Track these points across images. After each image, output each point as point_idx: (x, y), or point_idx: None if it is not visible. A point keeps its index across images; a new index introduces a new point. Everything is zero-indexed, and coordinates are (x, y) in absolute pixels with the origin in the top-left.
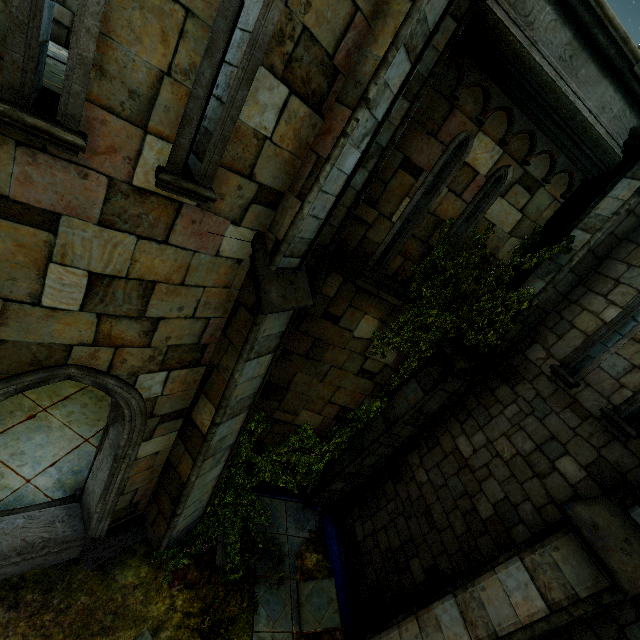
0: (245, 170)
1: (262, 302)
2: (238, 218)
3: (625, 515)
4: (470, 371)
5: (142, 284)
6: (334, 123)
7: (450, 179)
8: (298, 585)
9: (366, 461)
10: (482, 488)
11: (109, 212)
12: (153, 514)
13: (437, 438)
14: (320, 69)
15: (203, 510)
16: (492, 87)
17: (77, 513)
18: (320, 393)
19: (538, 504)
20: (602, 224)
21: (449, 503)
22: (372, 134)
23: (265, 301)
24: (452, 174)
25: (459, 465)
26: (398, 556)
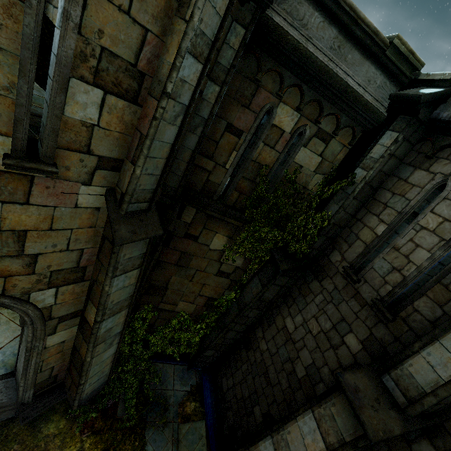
0: (82, 148)
1: (114, 238)
2: (87, 180)
3: (379, 380)
4: (292, 270)
5: (15, 233)
6: (148, 110)
7: (264, 137)
8: (178, 426)
9: (227, 335)
10: (299, 355)
11: None
12: (69, 383)
13: (274, 318)
14: (127, 74)
15: (107, 377)
16: (284, 71)
17: (13, 385)
18: (191, 289)
19: (332, 368)
20: (373, 164)
21: (279, 366)
22: (184, 114)
23: (115, 237)
24: (265, 133)
25: (286, 338)
26: (247, 404)
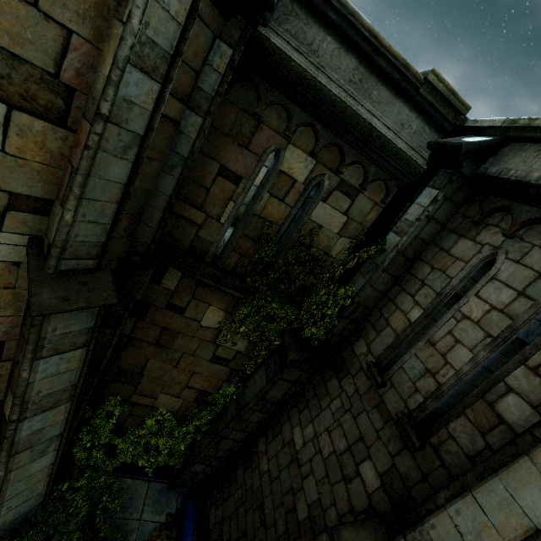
0: None
1: (30, 305)
2: None
3: None
4: (306, 362)
5: None
6: (81, 136)
7: (269, 185)
8: None
9: (221, 445)
10: (303, 486)
11: None
12: None
13: (281, 426)
14: (44, 86)
15: (43, 497)
16: (292, 105)
17: None
18: (176, 378)
19: (341, 511)
20: (408, 228)
21: (278, 498)
22: (139, 146)
23: (31, 304)
24: (270, 181)
25: (291, 457)
26: None
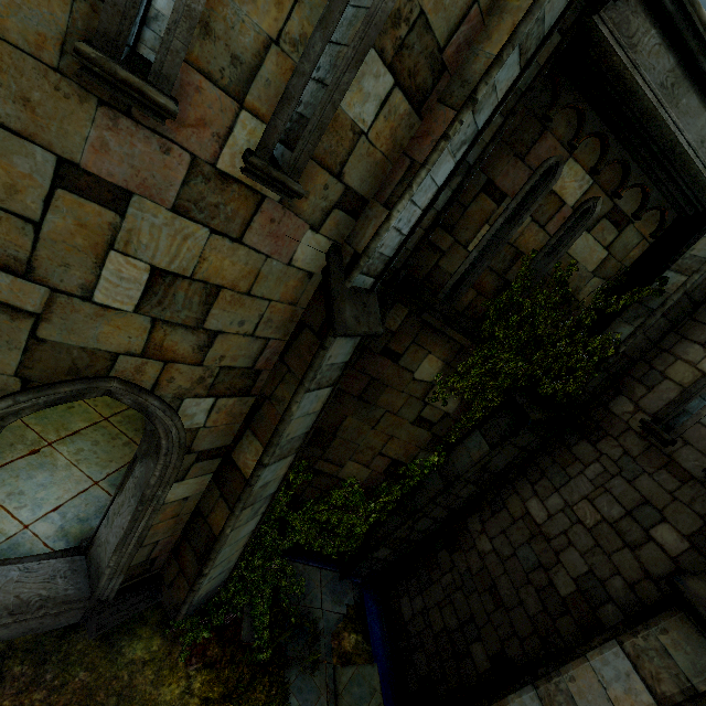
0: (335, 167)
1: (335, 322)
2: (318, 223)
3: None
4: (544, 424)
5: (206, 288)
6: (434, 125)
7: (535, 207)
8: (335, 671)
9: (418, 525)
10: (560, 559)
11: (185, 197)
12: (172, 574)
13: (503, 500)
14: (428, 62)
15: (229, 573)
16: (588, 110)
17: (82, 568)
18: (370, 442)
19: (631, 579)
20: (699, 266)
21: (519, 577)
22: (469, 143)
23: (339, 320)
24: (537, 202)
25: (531, 532)
26: (456, 639)
